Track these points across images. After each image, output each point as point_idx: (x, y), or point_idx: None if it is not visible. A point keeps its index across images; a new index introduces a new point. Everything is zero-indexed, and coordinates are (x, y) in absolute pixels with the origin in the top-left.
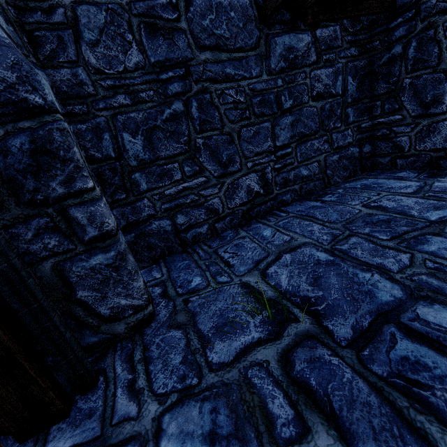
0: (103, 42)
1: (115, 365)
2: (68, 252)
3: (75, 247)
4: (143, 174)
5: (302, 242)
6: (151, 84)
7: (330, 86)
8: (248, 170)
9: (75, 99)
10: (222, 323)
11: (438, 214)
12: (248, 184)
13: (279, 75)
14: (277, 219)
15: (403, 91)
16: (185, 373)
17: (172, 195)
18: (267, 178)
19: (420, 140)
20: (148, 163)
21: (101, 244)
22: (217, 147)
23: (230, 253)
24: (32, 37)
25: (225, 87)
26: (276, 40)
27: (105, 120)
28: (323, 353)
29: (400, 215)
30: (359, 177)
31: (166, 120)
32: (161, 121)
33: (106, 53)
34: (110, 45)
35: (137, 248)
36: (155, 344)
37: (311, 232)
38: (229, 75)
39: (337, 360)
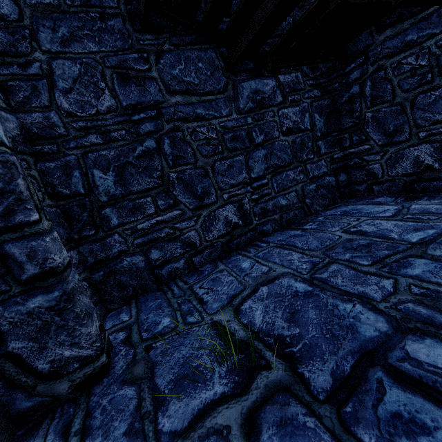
0: (76, 90)
1: (46, 440)
2: (1, 294)
3: (10, 288)
4: (114, 209)
5: (281, 272)
6: (123, 124)
7: (299, 122)
8: (224, 202)
9: (45, 139)
10: (183, 375)
11: (419, 236)
12: (226, 215)
13: (249, 114)
14: (257, 250)
15: (367, 123)
16: None
17: (145, 229)
18: (244, 209)
19: (391, 166)
20: (119, 198)
21: (42, 283)
22: (191, 180)
23: (205, 288)
24: (5, 86)
25: (197, 126)
26: (243, 85)
27: (75, 158)
28: (296, 411)
29: (380, 239)
30: (339, 204)
31: (138, 156)
32: (133, 157)
33: (79, 99)
34: (83, 92)
35: (105, 288)
36: (100, 408)
37: (291, 261)
38: (200, 115)
39: (313, 421)
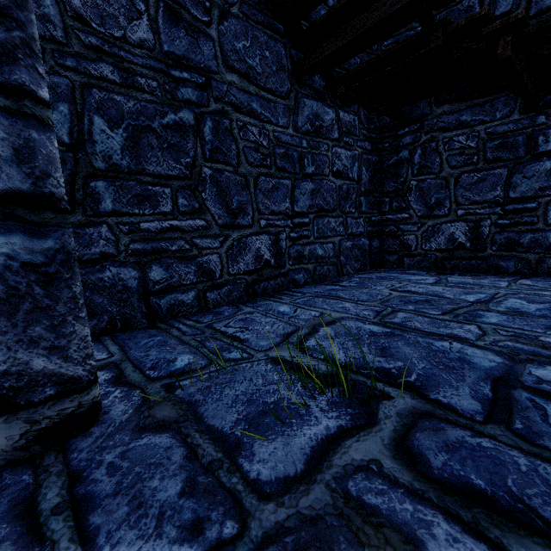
0: None
1: None
2: None
3: None
4: (111, 187)
5: (339, 316)
6: (157, 73)
7: (348, 168)
8: (260, 229)
9: None
10: (257, 412)
11: (473, 297)
12: (259, 247)
13: (305, 136)
14: (292, 298)
15: (410, 191)
16: (198, 514)
17: (152, 232)
18: (280, 246)
19: (426, 239)
20: (124, 172)
21: (29, 213)
22: (228, 187)
23: (235, 327)
24: None
25: (249, 122)
26: (306, 101)
27: (68, 84)
28: (459, 434)
29: (436, 297)
30: (369, 271)
31: (167, 126)
32: (160, 124)
33: (101, 4)
34: None
35: None
36: (104, 466)
37: (345, 308)
38: (255, 111)
39: (488, 441)
